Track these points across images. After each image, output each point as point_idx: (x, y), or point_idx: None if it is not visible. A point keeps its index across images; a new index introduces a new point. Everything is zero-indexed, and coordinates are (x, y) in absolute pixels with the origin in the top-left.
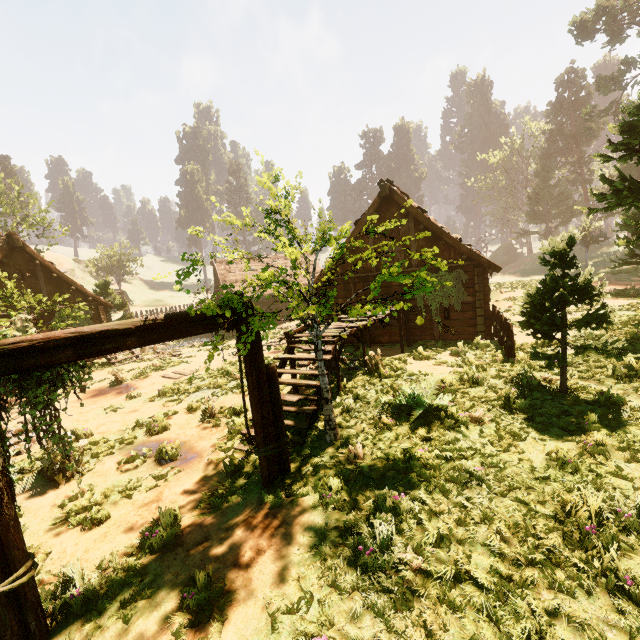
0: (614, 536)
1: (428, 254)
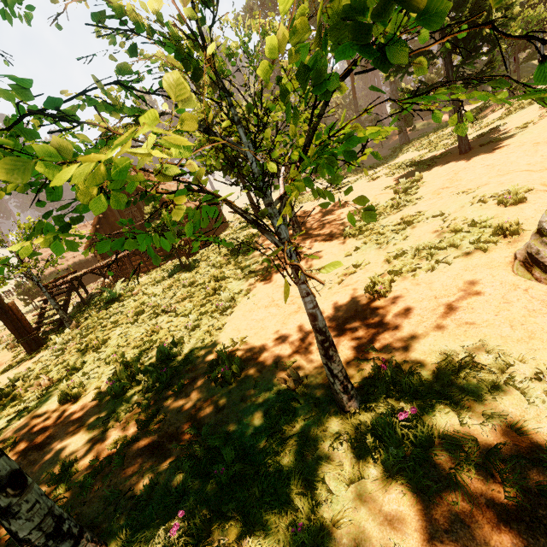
0: (139, 311)
1: (74, 230)
